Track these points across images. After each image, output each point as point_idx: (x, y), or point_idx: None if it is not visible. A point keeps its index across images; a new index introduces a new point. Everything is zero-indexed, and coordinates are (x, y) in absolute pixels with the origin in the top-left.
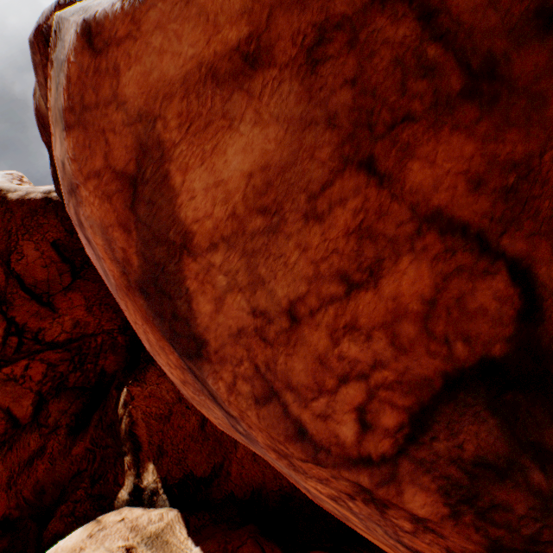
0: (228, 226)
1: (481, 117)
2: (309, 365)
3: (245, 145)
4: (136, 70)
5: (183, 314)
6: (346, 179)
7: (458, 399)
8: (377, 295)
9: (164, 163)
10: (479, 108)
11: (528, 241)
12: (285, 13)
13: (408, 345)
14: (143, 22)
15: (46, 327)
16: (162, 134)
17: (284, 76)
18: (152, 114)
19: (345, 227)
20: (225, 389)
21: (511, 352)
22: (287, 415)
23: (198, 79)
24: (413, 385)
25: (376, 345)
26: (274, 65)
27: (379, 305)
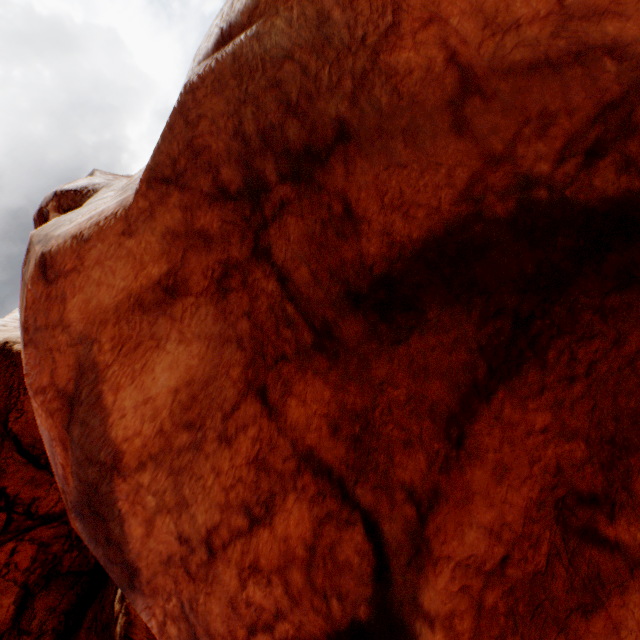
0: (156, 443)
1: (331, 367)
2: (224, 608)
3: (172, 362)
4: (80, 297)
5: (116, 537)
6: (249, 404)
7: None
8: (272, 533)
9: (98, 384)
10: (328, 359)
11: (374, 493)
12: (196, 253)
13: (298, 595)
14: (86, 258)
15: (41, 495)
16: (98, 356)
17: (201, 301)
18: (90, 337)
19: (247, 455)
20: (157, 628)
21: (373, 615)
22: None
23: (128, 308)
24: None
25: (276, 590)
26: (191, 293)
27: (275, 545)
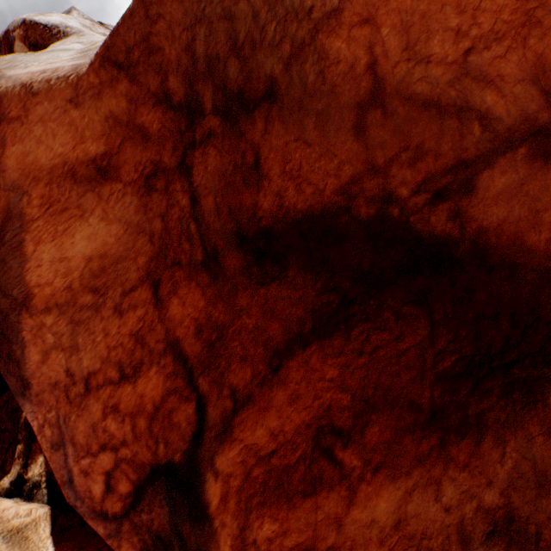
0: (64, 296)
1: (211, 285)
2: (88, 428)
3: (91, 234)
4: (19, 148)
5: (17, 357)
6: (144, 290)
7: (155, 485)
8: (134, 389)
9: (22, 232)
10: (210, 278)
11: (211, 385)
12: (133, 146)
13: (139, 435)
14: (31, 112)
15: None
16: (26, 208)
17: (128, 190)
18: (23, 188)
19: (131, 328)
20: (37, 427)
21: (184, 461)
22: (66, 464)
23: (61, 173)
24: (138, 466)
25: (126, 427)
26: (120, 180)
27: (133, 398)
